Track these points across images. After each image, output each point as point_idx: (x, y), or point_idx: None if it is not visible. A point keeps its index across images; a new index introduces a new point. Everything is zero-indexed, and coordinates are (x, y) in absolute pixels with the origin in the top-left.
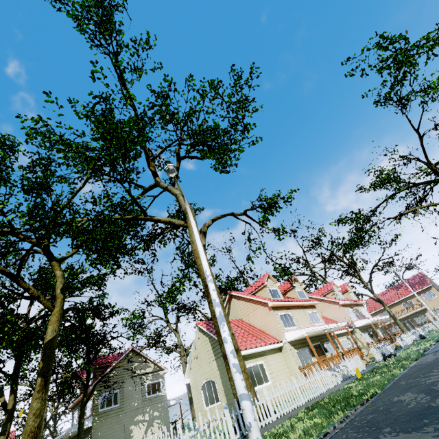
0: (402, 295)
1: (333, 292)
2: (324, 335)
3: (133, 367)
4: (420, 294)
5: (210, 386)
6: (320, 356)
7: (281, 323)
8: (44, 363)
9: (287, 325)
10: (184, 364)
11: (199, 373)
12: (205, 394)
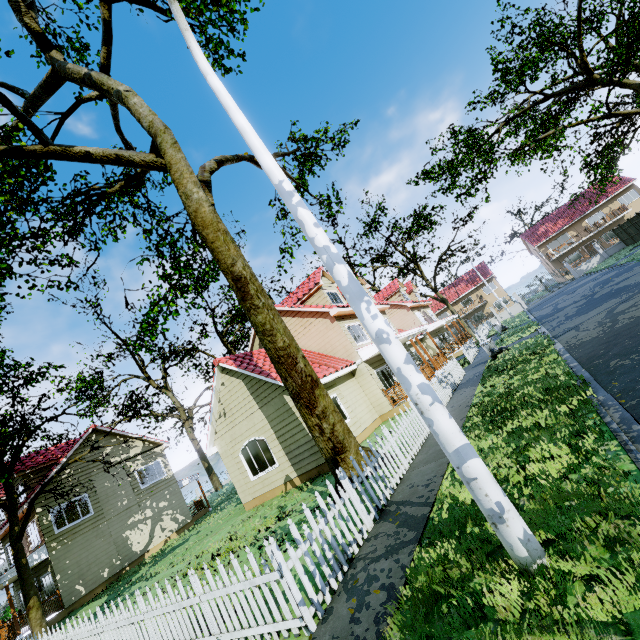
0: (462, 293)
1: (399, 293)
2: None
3: (104, 454)
4: (480, 288)
5: (256, 448)
6: None
7: (351, 338)
8: None
9: (359, 340)
10: (190, 430)
11: (233, 435)
12: (249, 460)
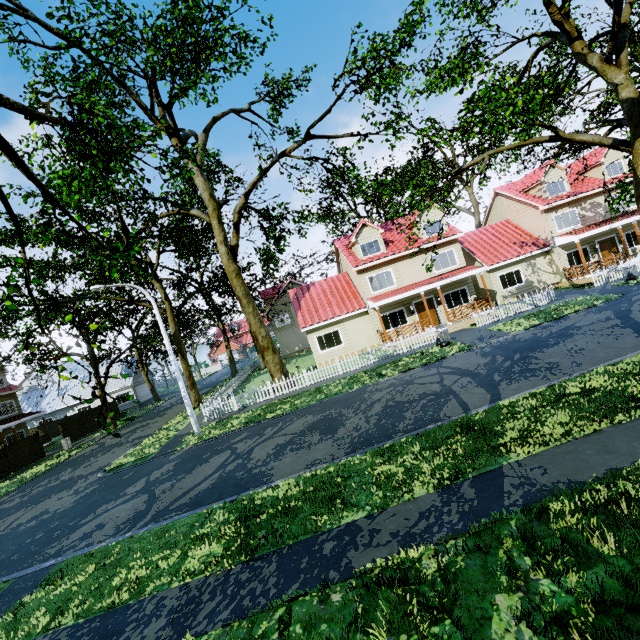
0: None
1: (540, 187)
2: (451, 283)
3: None
4: None
5: None
6: (425, 311)
7: (368, 288)
8: (177, 347)
9: (379, 287)
10: None
11: None
12: None
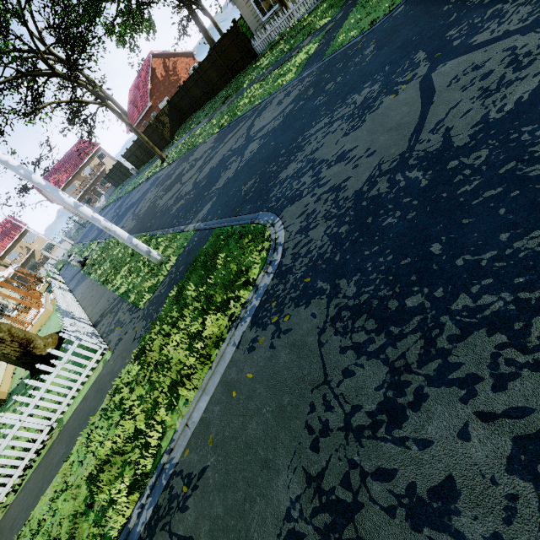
0: (3, 248)
1: None
2: None
3: None
4: (21, 239)
5: None
6: (3, 317)
7: None
8: None
9: None
10: None
11: None
12: None
